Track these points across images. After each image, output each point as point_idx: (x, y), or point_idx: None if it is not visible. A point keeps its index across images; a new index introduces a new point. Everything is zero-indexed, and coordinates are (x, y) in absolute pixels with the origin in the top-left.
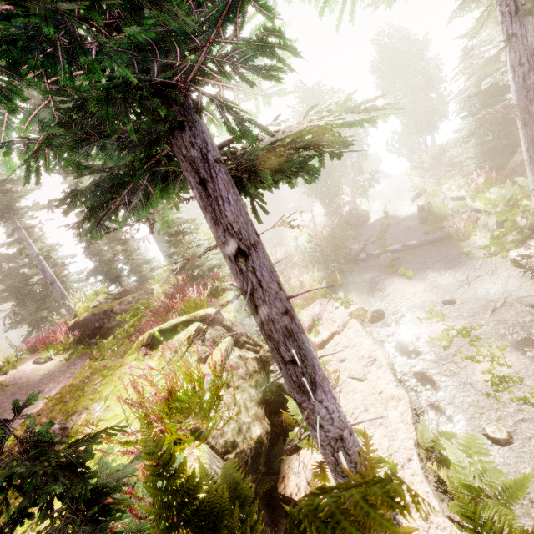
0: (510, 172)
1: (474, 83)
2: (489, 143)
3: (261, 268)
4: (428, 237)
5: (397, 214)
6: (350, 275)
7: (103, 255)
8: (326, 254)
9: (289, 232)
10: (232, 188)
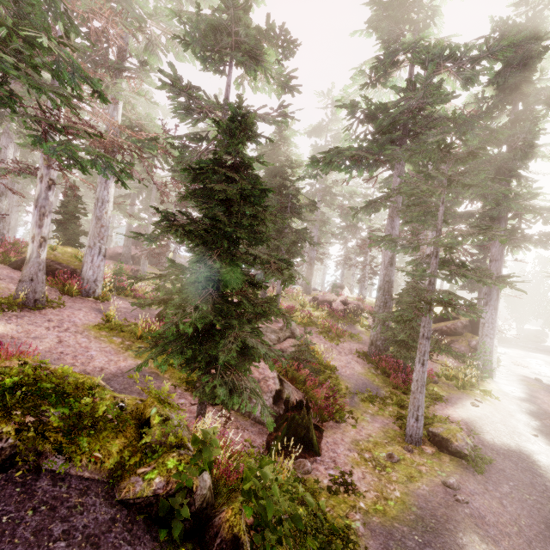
0: None
1: None
2: None
3: (480, 303)
4: (548, 349)
5: None
6: (501, 343)
7: (397, 281)
8: None
9: None
10: (482, 295)
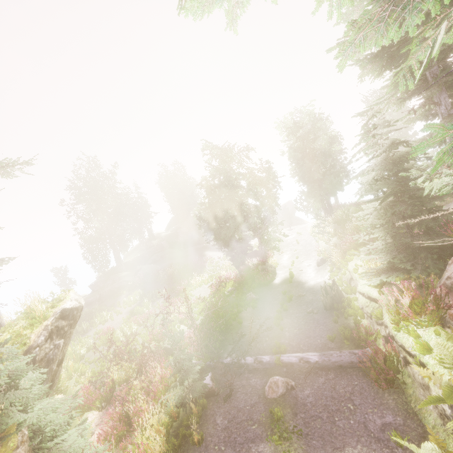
0: (449, 297)
1: (380, 164)
2: (406, 240)
3: None
4: (334, 356)
5: (302, 279)
6: (222, 408)
7: None
8: (218, 327)
9: (197, 277)
10: None
